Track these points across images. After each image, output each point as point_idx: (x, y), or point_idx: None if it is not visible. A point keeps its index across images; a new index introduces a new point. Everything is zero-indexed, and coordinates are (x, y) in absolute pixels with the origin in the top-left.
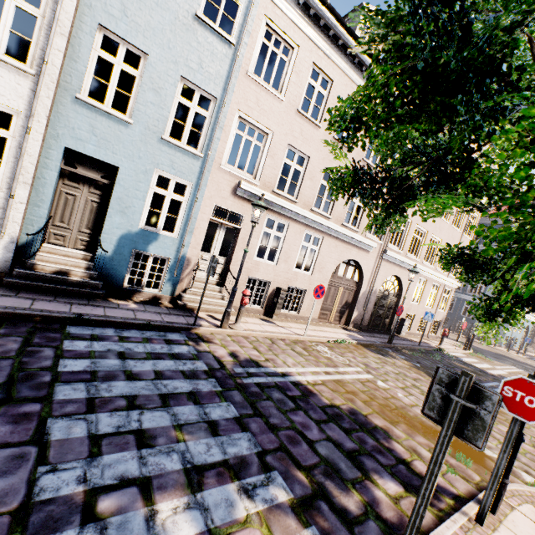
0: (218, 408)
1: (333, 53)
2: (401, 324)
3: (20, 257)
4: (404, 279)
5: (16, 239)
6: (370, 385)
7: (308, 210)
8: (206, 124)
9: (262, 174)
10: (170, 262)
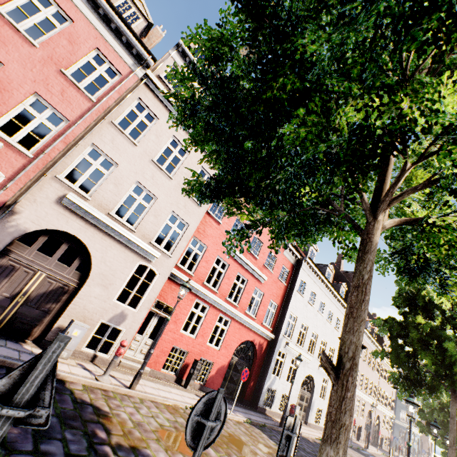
0: None
1: (368, 341)
2: (381, 441)
3: None
4: (380, 416)
5: None
6: None
7: (363, 392)
8: None
9: (357, 383)
10: None
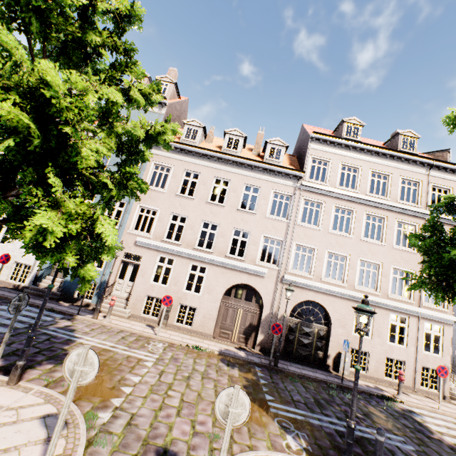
0: (2, 329)
1: (199, 161)
2: (339, 359)
3: (37, 281)
4: (328, 305)
5: (36, 273)
6: (132, 359)
7: (191, 248)
8: (122, 213)
9: (154, 231)
10: (98, 284)
